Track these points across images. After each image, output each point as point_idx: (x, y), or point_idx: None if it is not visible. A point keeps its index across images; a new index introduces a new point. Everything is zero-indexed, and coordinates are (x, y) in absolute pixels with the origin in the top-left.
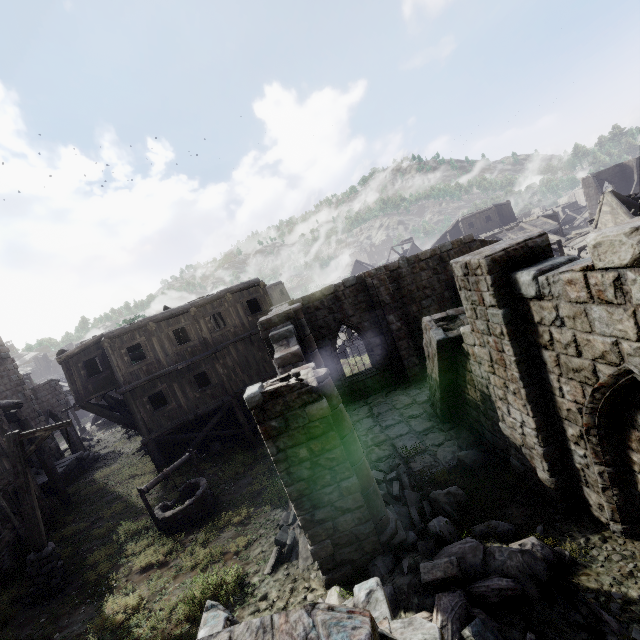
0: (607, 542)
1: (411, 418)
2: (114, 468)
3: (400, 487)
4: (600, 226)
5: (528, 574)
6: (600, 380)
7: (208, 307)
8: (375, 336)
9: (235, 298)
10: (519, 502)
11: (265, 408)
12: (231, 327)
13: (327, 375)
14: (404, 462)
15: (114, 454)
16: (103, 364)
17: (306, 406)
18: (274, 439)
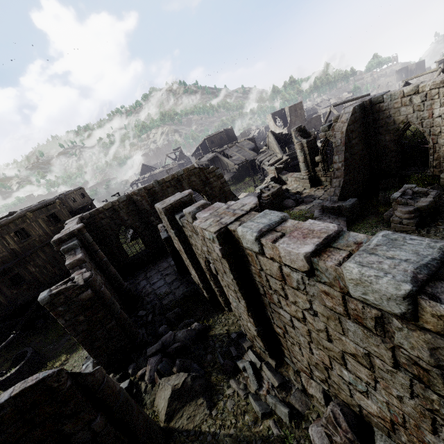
0: (224, 315)
1: (166, 276)
2: None
3: (154, 316)
4: (270, 148)
5: (188, 338)
6: (204, 259)
7: (11, 225)
8: (144, 230)
9: (35, 215)
10: (202, 308)
11: (53, 302)
12: (36, 237)
13: (91, 276)
14: (159, 301)
15: None
16: None
17: (79, 295)
18: (62, 316)
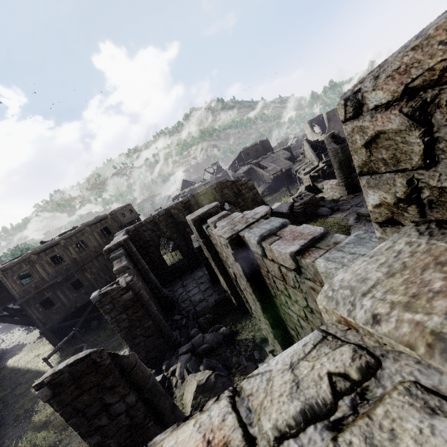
0: (251, 322)
1: (201, 284)
2: (21, 354)
3: (188, 320)
4: (306, 156)
5: (215, 340)
6: (229, 265)
7: (73, 238)
8: (181, 241)
9: (92, 229)
10: (231, 314)
11: (102, 301)
12: (92, 248)
13: (132, 279)
14: (194, 308)
15: (19, 346)
16: (0, 288)
17: (122, 296)
18: (109, 313)
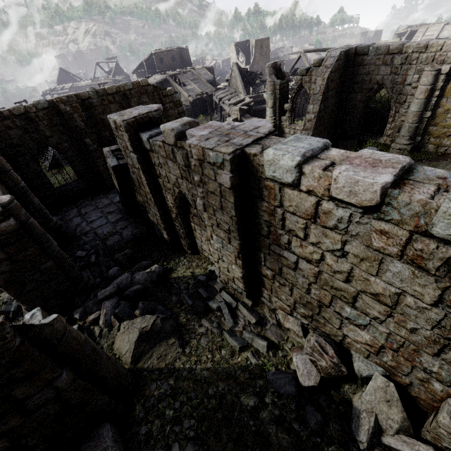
0: (186, 258)
1: (109, 214)
2: None
3: (97, 257)
4: (231, 85)
5: (149, 280)
6: (176, 194)
7: None
8: (76, 155)
9: None
10: (158, 250)
11: None
12: None
13: (12, 201)
14: (102, 242)
15: None
16: None
17: None
18: None
